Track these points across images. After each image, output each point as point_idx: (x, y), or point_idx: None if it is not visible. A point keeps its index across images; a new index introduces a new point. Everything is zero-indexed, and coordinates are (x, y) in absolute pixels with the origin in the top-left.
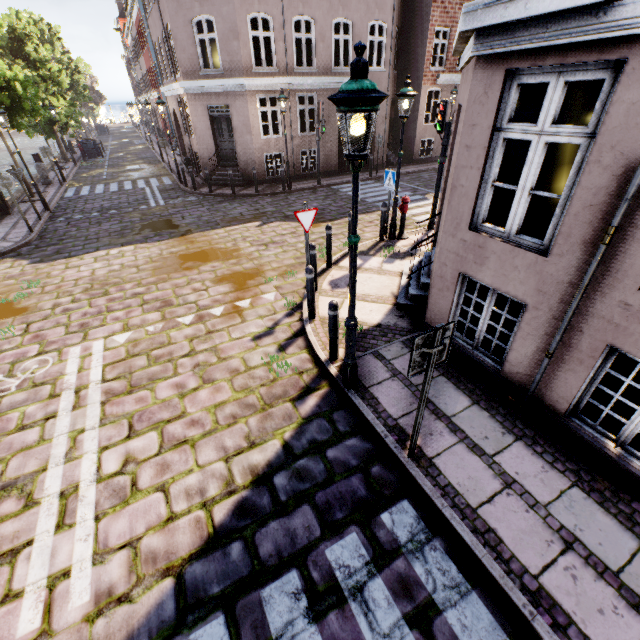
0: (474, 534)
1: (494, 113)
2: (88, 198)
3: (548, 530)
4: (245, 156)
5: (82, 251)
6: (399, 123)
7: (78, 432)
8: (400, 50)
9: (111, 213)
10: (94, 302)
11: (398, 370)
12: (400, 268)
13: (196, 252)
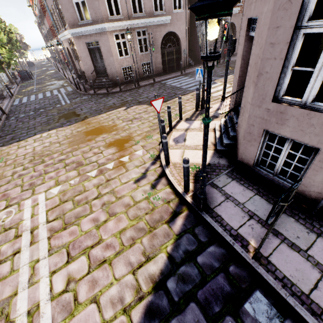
0: (314, 316)
1: (297, 15)
2: (27, 104)
3: None
4: (111, 70)
5: (26, 136)
6: (193, 41)
7: (35, 262)
8: None
9: (40, 111)
10: (36, 168)
11: (228, 194)
12: (212, 126)
13: (92, 129)
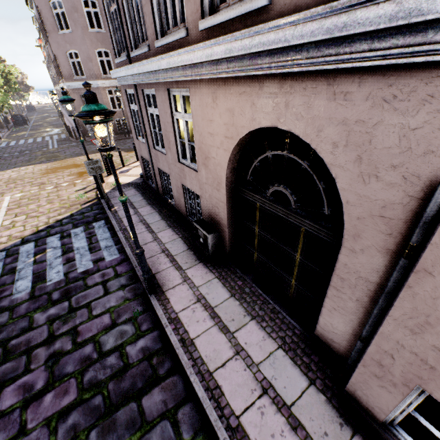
0: (116, 222)
1: (127, 102)
2: (14, 147)
3: (139, 219)
4: None
5: (6, 169)
6: None
7: None
8: None
9: (26, 153)
10: (9, 186)
11: (125, 193)
12: None
13: (65, 166)
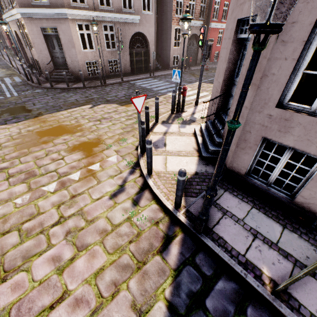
0: None
1: None
2: None
3: None
4: (72, 62)
5: None
6: (160, 46)
7: None
8: (158, 3)
9: None
10: None
11: (225, 208)
12: (191, 130)
13: (48, 129)
